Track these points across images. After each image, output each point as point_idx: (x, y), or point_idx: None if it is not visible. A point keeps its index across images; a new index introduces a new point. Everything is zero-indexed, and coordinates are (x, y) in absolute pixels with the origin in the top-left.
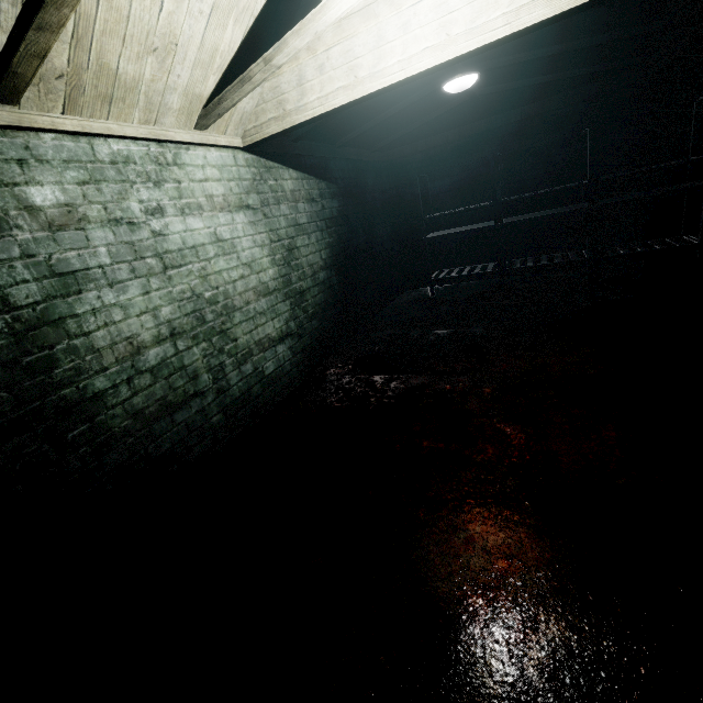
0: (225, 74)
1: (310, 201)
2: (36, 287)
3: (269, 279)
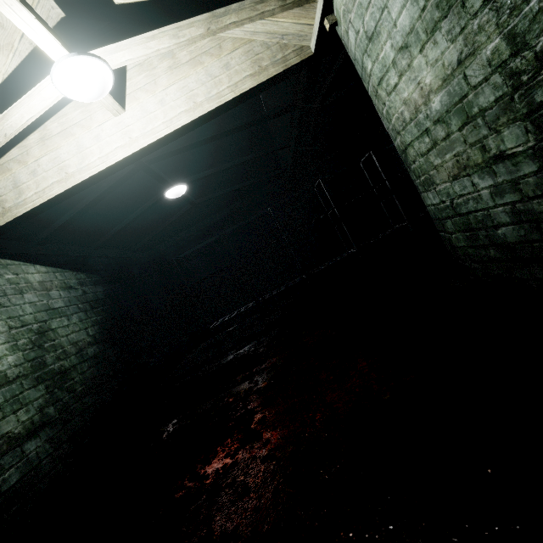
0: None
1: (67, 289)
2: None
3: (8, 367)
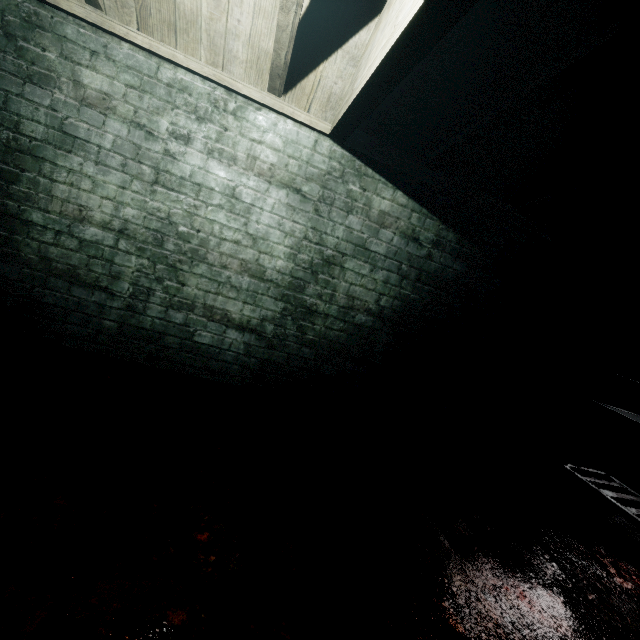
0: (298, 34)
1: (408, 238)
2: (44, 130)
3: (272, 267)
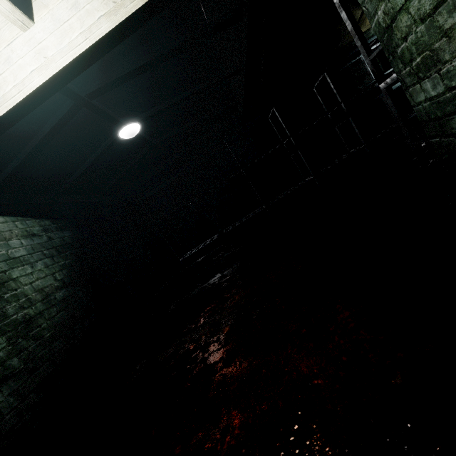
0: None
1: (29, 236)
2: None
3: None
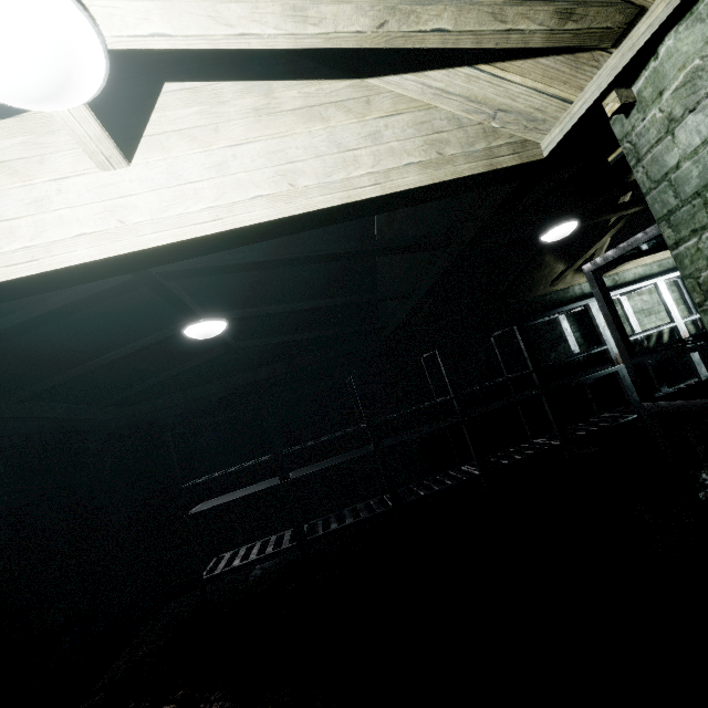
0: None
1: None
2: None
3: None
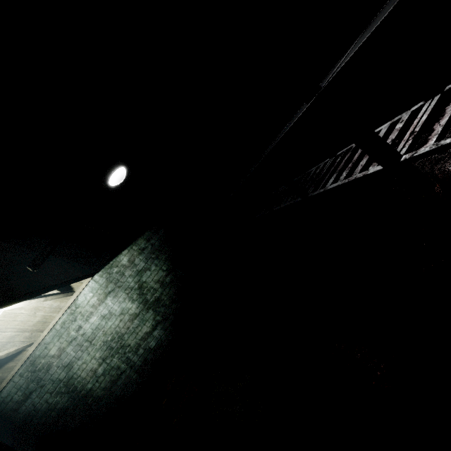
0: None
1: (142, 252)
2: (64, 372)
3: (135, 310)
